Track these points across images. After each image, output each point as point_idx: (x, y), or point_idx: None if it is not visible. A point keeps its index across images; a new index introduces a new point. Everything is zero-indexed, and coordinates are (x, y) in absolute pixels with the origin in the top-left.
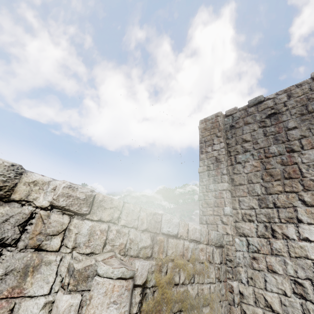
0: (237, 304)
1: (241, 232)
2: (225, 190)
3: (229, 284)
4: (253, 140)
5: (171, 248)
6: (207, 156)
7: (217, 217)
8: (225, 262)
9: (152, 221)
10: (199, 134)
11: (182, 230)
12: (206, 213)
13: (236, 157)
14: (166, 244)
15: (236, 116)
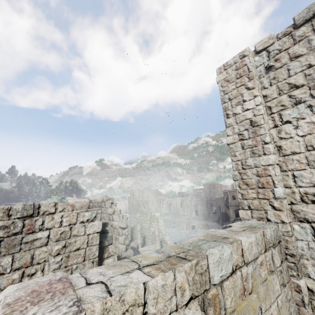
0: (307, 305)
1: (302, 218)
2: (272, 165)
3: (294, 283)
4: (309, 83)
5: (228, 295)
6: (237, 120)
7: (264, 201)
8: (285, 257)
9: (196, 277)
10: (220, 89)
11: (235, 257)
12: (247, 197)
13: (281, 115)
14: (222, 295)
15: (274, 49)
